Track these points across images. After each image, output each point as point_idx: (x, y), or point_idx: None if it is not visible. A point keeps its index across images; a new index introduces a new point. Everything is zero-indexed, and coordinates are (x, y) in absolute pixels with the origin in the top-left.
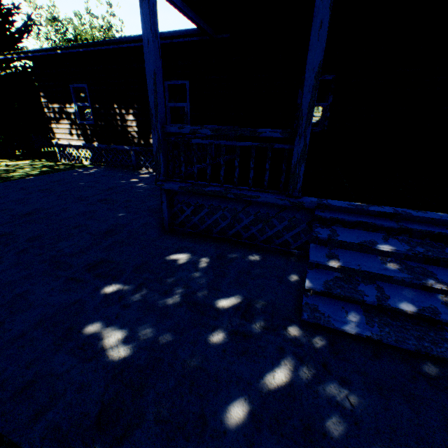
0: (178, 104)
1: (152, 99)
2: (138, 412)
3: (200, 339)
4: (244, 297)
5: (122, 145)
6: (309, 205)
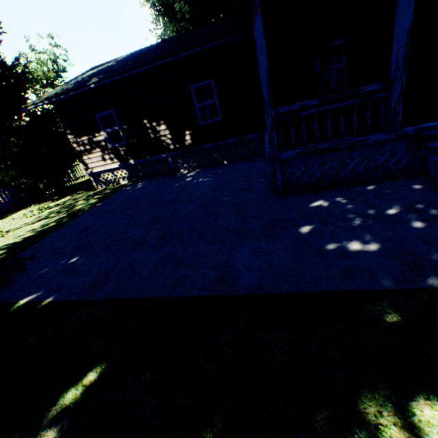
0: (206, 103)
1: (265, 90)
2: (427, 260)
3: (408, 228)
4: (400, 205)
5: (158, 155)
6: (411, 132)
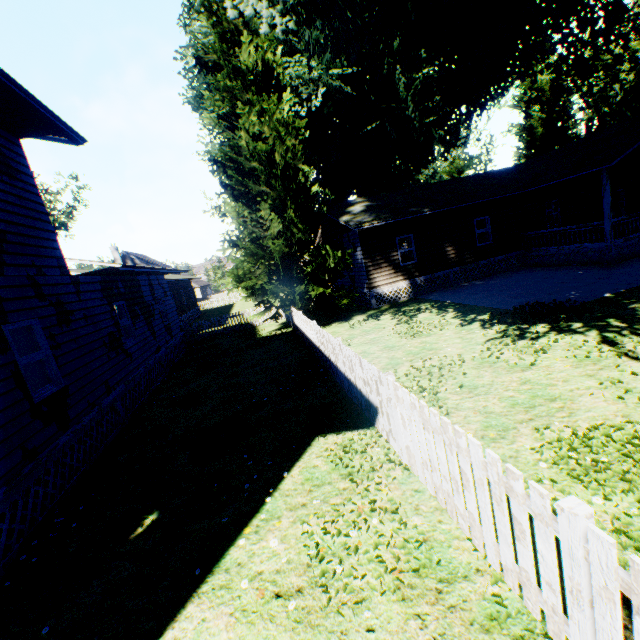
0: (482, 231)
1: (609, 211)
2: None
3: None
4: None
5: (443, 271)
6: None
